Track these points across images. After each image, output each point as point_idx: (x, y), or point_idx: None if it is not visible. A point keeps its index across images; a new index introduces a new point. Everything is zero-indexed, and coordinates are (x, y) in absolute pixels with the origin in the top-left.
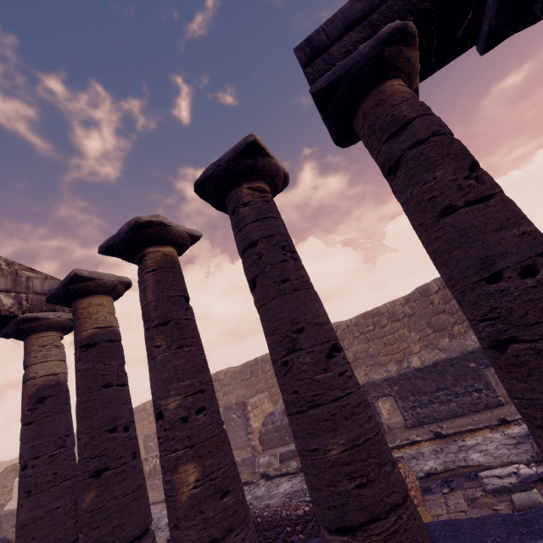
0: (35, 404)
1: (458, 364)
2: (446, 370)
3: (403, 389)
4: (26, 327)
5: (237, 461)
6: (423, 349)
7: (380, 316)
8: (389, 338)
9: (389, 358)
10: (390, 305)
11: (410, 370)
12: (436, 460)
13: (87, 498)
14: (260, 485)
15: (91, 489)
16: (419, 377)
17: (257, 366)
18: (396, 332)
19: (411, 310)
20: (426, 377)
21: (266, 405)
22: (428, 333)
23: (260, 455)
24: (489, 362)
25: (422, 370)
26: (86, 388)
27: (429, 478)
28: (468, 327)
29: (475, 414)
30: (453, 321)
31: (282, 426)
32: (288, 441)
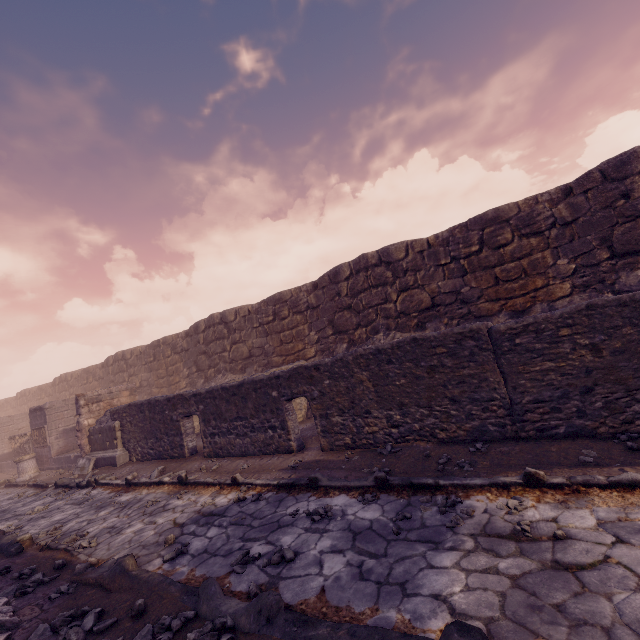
0: None
1: (262, 390)
2: (250, 395)
3: (207, 409)
4: None
5: (70, 457)
6: (319, 354)
7: (281, 305)
8: (286, 334)
9: (281, 360)
10: (295, 291)
11: (217, 387)
12: (119, 519)
13: None
14: (42, 493)
15: None
16: (223, 398)
17: (159, 349)
18: (296, 327)
19: (317, 300)
20: (229, 400)
21: (125, 398)
22: (327, 335)
23: (86, 455)
24: (291, 394)
25: (227, 390)
26: None
27: (43, 551)
28: (372, 332)
29: (260, 457)
30: (356, 323)
31: (104, 429)
32: (107, 447)
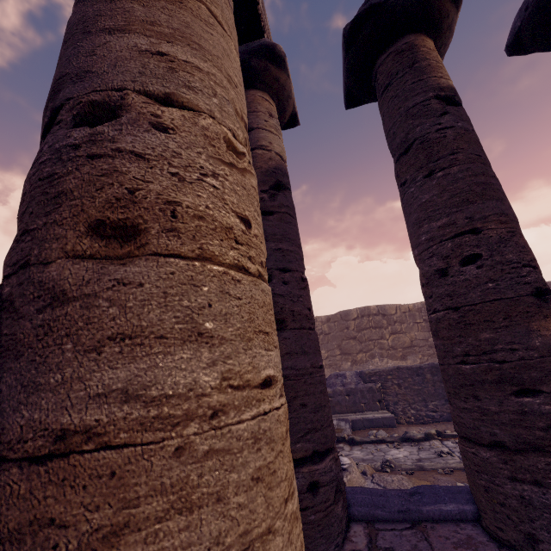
0: (270, 188)
1: None
2: None
3: None
4: (258, 68)
5: None
6: None
7: None
8: None
9: None
10: None
11: None
12: None
13: (544, 328)
14: (345, 449)
15: (545, 314)
16: None
17: None
18: None
19: None
20: None
21: None
22: None
23: None
24: None
25: None
26: (475, 154)
27: None
28: None
29: None
30: None
31: (357, 390)
32: (364, 408)
